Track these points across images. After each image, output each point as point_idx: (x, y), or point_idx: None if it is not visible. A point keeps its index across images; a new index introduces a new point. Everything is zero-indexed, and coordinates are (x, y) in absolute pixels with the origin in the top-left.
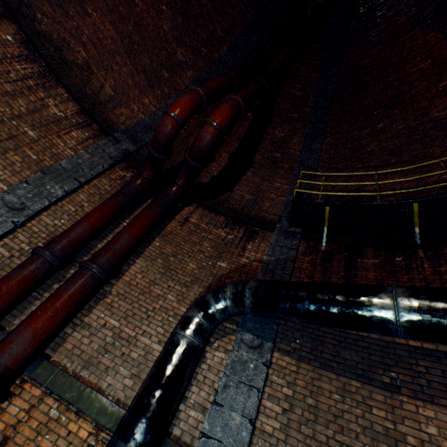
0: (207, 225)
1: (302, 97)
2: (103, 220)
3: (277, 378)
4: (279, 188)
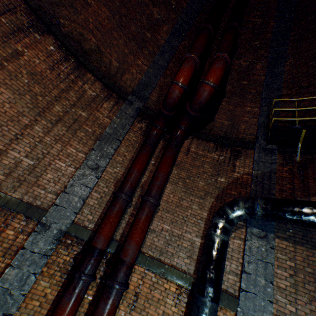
0: (202, 151)
1: (262, 24)
2: (143, 165)
3: (281, 255)
4: (249, 111)
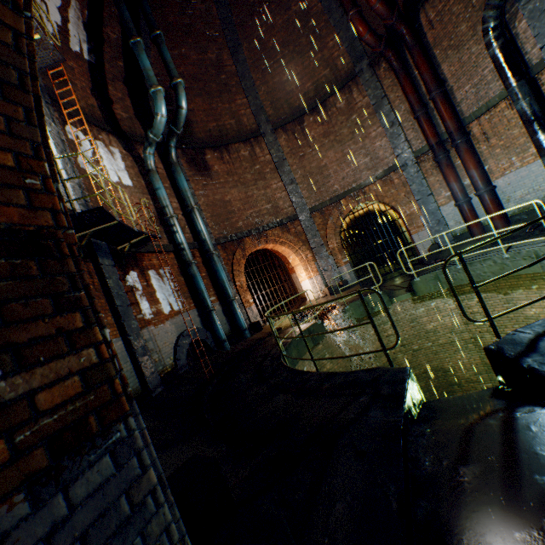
0: (440, 4)
1: None
2: (410, 87)
3: None
4: None
